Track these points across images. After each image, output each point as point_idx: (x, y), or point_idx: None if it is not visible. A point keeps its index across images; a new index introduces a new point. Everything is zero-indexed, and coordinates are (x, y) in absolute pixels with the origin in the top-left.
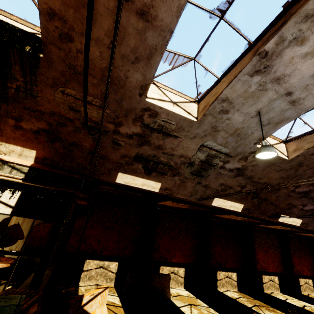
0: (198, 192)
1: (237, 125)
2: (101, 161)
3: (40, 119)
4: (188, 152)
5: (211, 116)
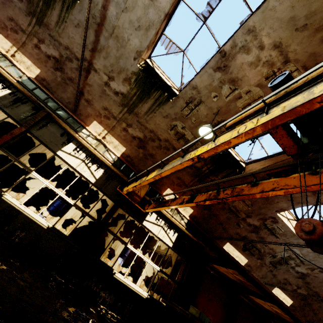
0: (267, 277)
1: None
2: (222, 230)
3: None
4: (277, 248)
5: None
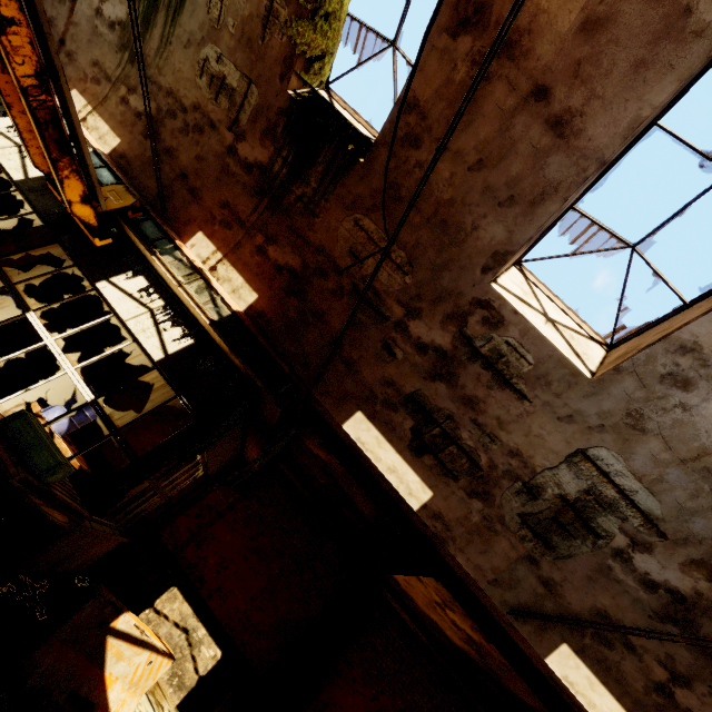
0: (518, 587)
1: (710, 438)
2: (343, 369)
3: (299, 252)
4: (535, 452)
5: (635, 378)
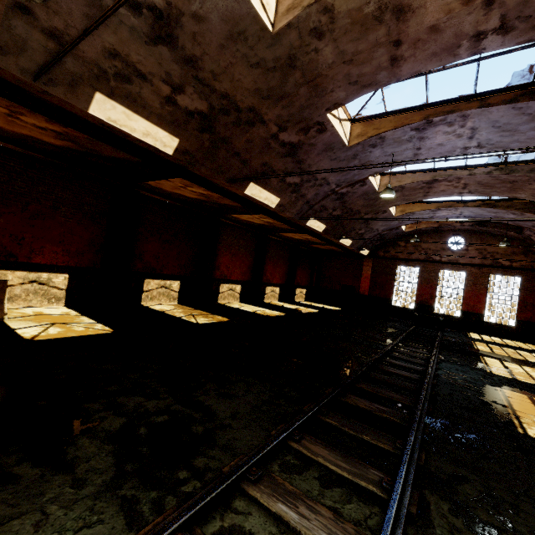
0: (29, 49)
1: None
2: None
3: None
4: None
5: None
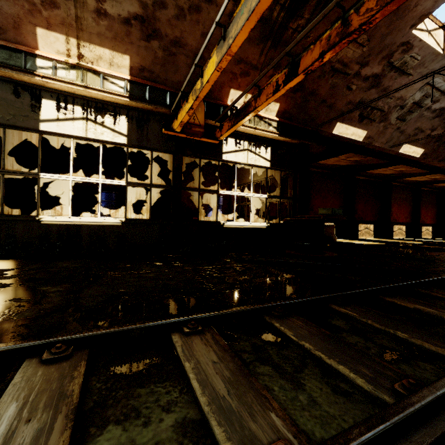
0: (393, 139)
1: None
2: (328, 110)
3: None
4: (408, 93)
5: None
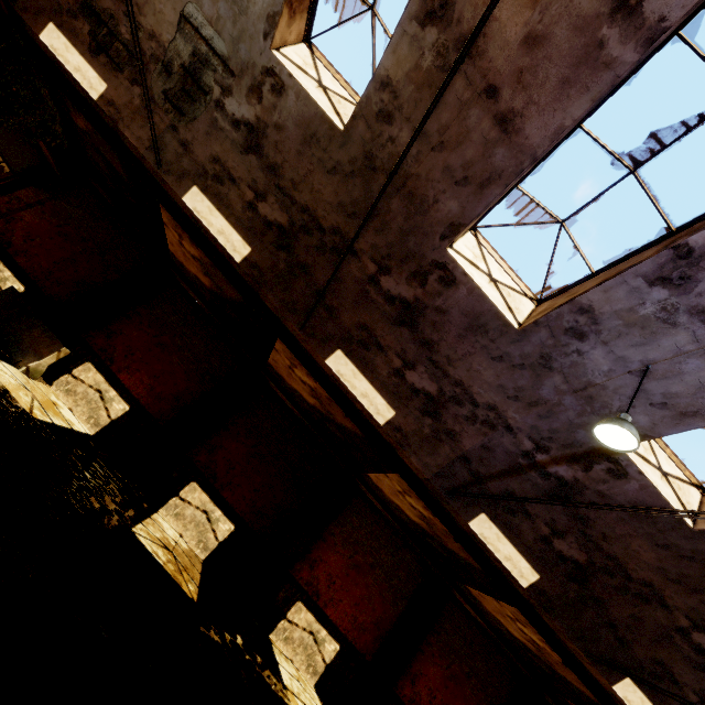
0: (166, 150)
1: None
2: None
3: None
4: (163, 30)
5: None
